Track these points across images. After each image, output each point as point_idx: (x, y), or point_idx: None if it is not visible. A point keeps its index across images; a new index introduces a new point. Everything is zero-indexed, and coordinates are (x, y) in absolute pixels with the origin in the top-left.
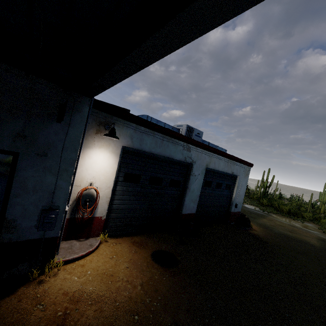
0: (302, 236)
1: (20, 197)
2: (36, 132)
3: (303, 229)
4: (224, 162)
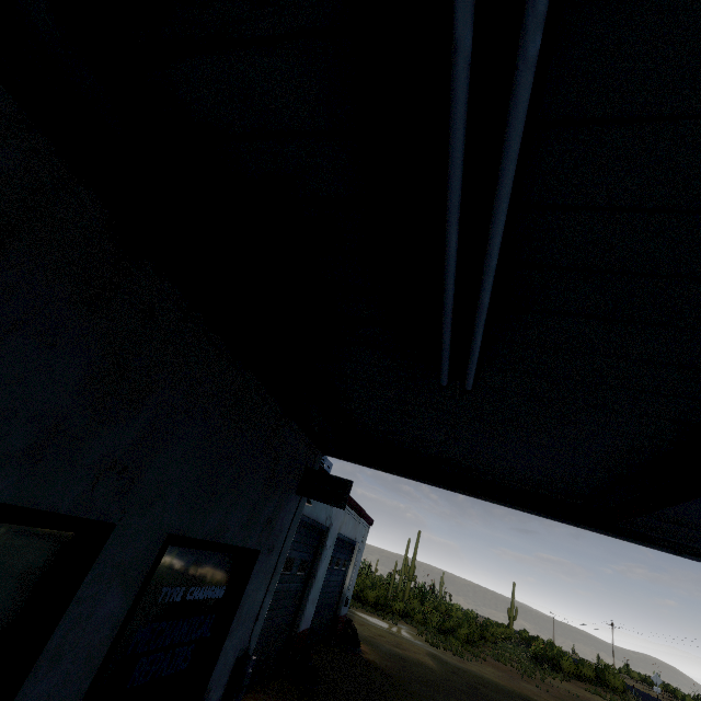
0: (414, 654)
1: (231, 636)
2: (279, 513)
3: (406, 639)
4: (353, 520)
